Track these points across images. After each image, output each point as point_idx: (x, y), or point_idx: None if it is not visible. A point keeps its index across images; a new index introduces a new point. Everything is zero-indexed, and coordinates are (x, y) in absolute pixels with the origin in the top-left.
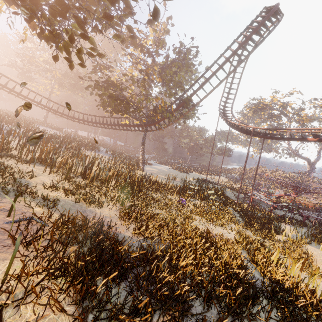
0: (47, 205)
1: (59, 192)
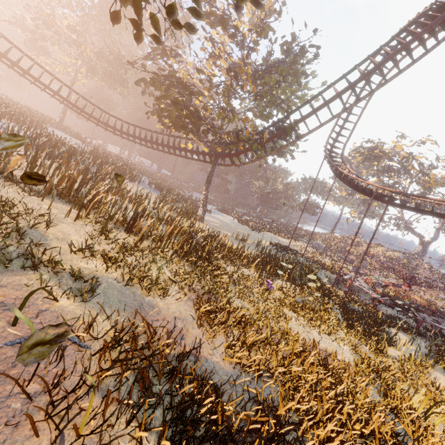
0: (81, 294)
1: (94, 261)
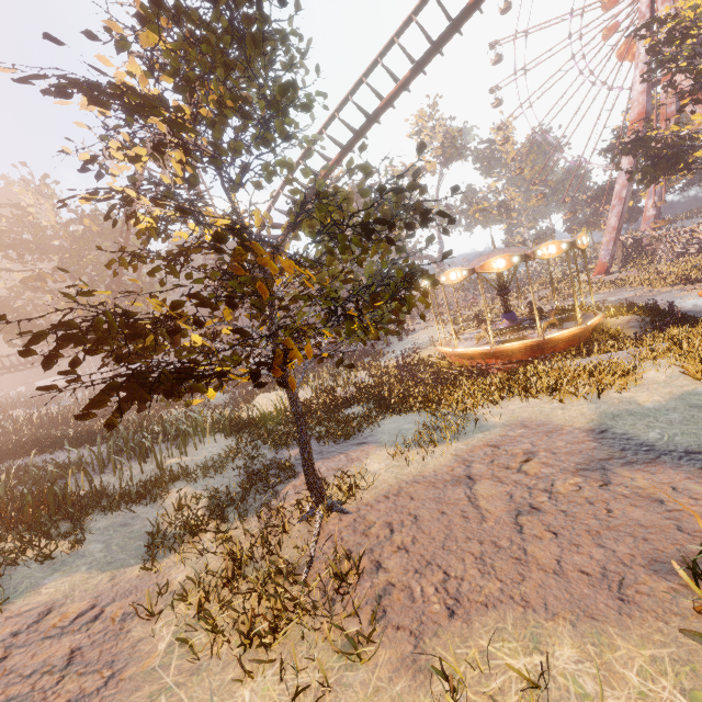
0: None
1: None
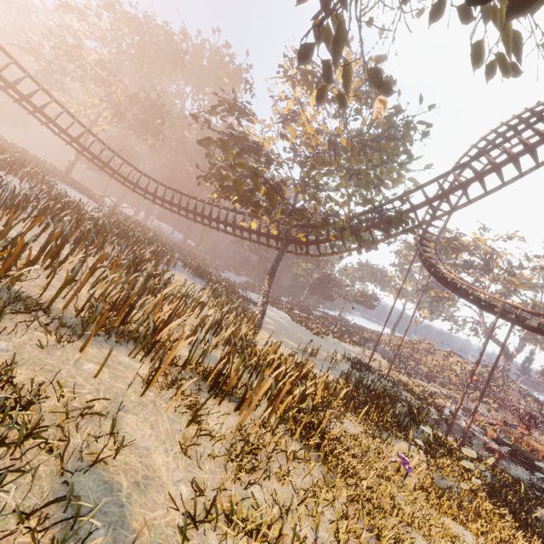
0: None
1: None
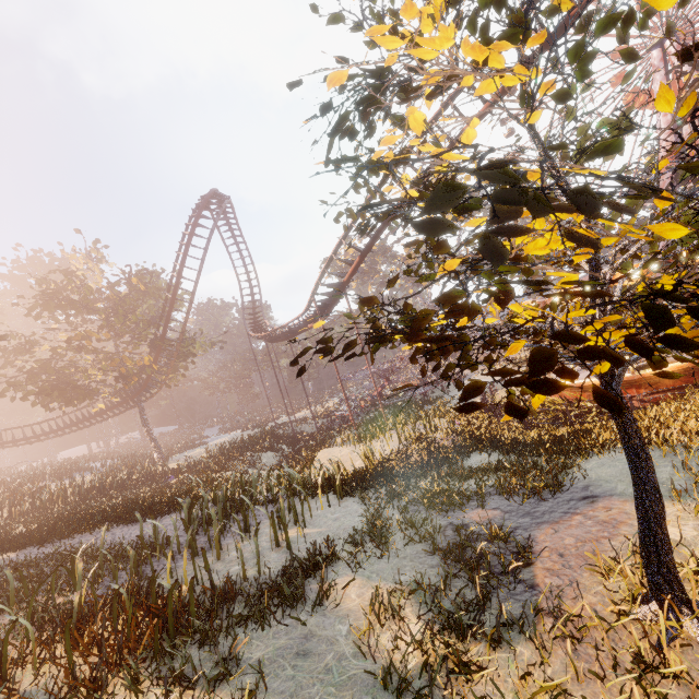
0: None
1: None
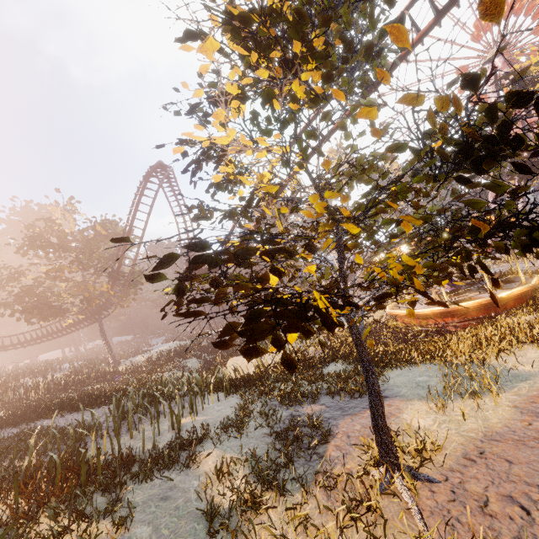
0: None
1: None
